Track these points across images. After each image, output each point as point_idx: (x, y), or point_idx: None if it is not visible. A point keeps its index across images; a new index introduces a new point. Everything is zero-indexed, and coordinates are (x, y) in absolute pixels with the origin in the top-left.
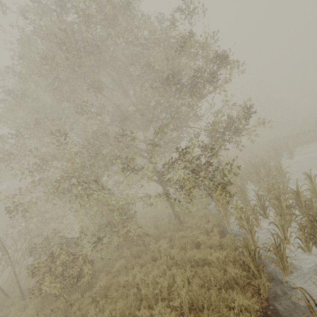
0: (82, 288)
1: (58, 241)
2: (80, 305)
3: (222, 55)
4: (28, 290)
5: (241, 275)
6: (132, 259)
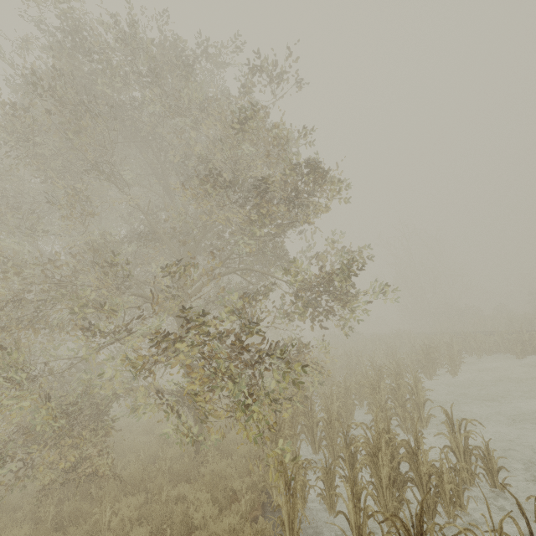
0: None
1: None
2: None
3: (311, 165)
4: None
5: None
6: (38, 532)
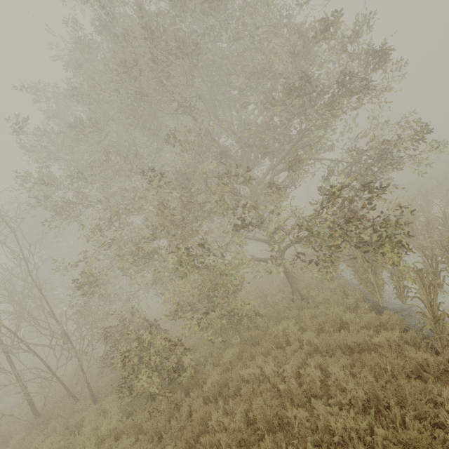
0: (186, 385)
1: (134, 326)
2: (192, 407)
3: (384, 49)
4: (116, 387)
5: (435, 361)
6: (249, 346)
